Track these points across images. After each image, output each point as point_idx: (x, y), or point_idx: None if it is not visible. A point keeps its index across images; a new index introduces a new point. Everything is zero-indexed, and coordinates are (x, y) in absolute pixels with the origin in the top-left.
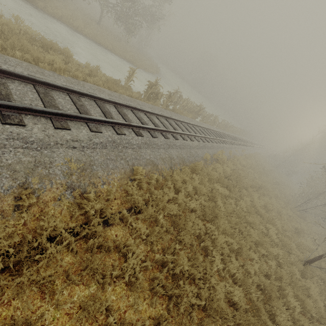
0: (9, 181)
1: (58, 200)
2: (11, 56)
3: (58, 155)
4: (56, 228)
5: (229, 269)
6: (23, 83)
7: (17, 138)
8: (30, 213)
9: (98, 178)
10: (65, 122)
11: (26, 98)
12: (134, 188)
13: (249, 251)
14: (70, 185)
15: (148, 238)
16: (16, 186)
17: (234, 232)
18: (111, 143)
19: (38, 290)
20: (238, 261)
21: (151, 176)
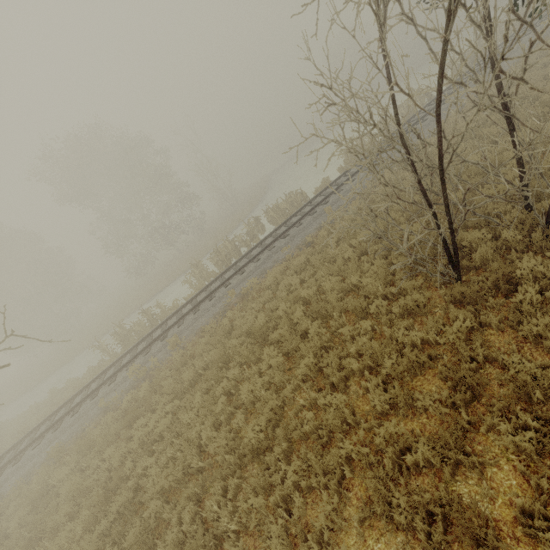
0: None
1: None
2: None
3: None
4: None
5: None
6: None
7: None
8: None
9: None
10: None
11: None
12: None
13: None
14: None
15: None
16: None
17: None
18: None
19: None
20: None
21: None
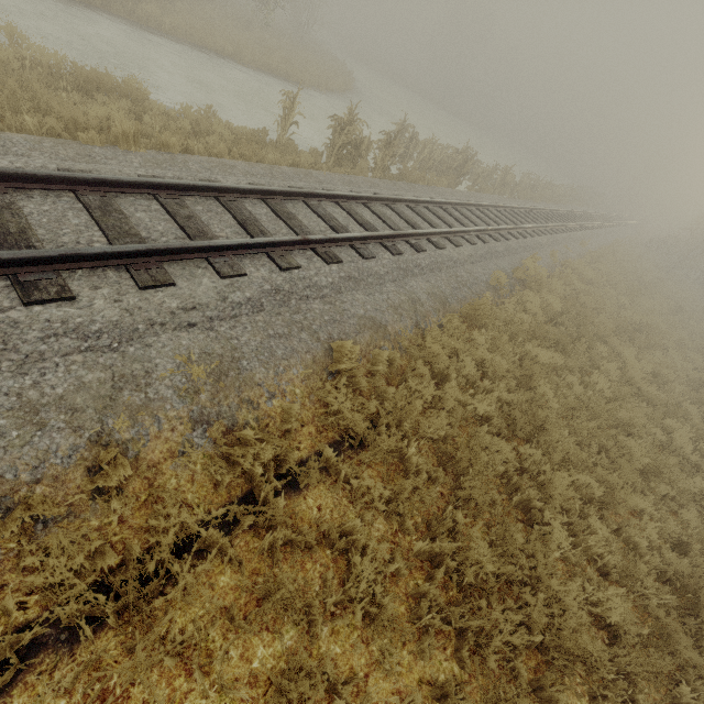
0: (67, 435)
1: (180, 455)
2: (18, 130)
3: (159, 351)
4: (188, 525)
5: (588, 546)
6: (52, 193)
7: (64, 332)
8: (127, 496)
9: (257, 387)
10: (160, 269)
11: (65, 228)
12: (341, 395)
13: (633, 500)
14: (199, 415)
15: (392, 506)
16: (84, 445)
17: (586, 452)
18: (271, 296)
19: (177, 657)
20: (606, 522)
21: (374, 356)
